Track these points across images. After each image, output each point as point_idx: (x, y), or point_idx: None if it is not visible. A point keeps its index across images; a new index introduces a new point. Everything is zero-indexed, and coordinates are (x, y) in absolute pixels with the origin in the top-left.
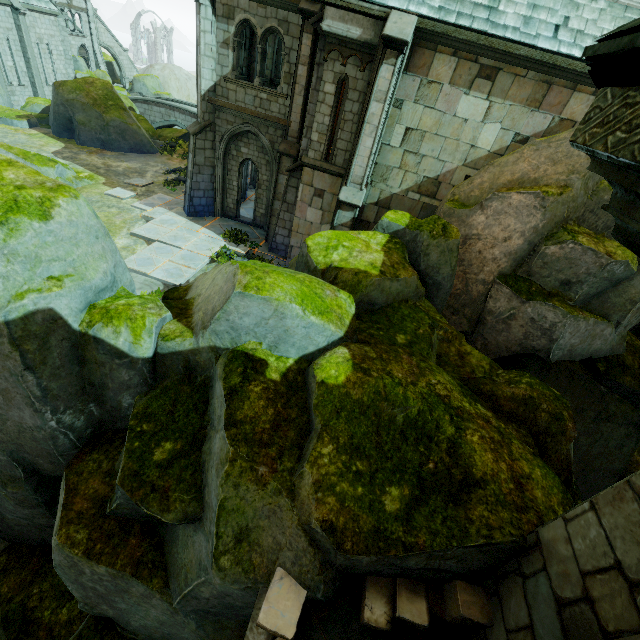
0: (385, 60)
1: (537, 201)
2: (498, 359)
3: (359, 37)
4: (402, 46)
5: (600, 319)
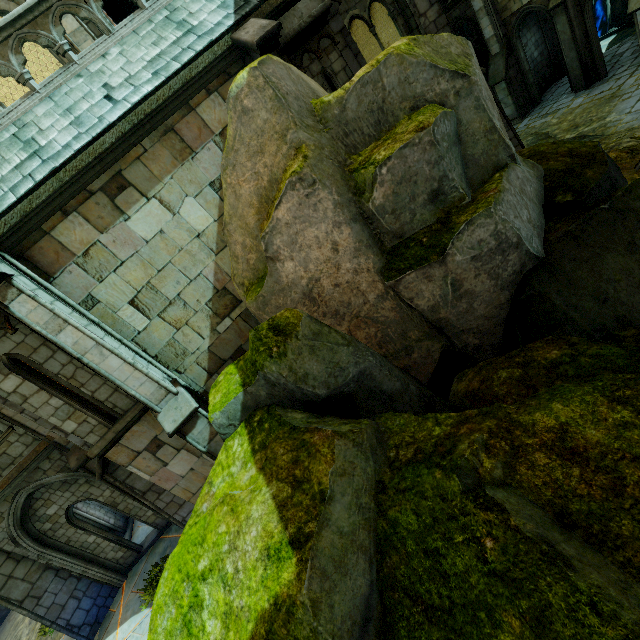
0: (5, 301)
1: (300, 189)
2: (508, 324)
3: None
4: None
5: (503, 174)
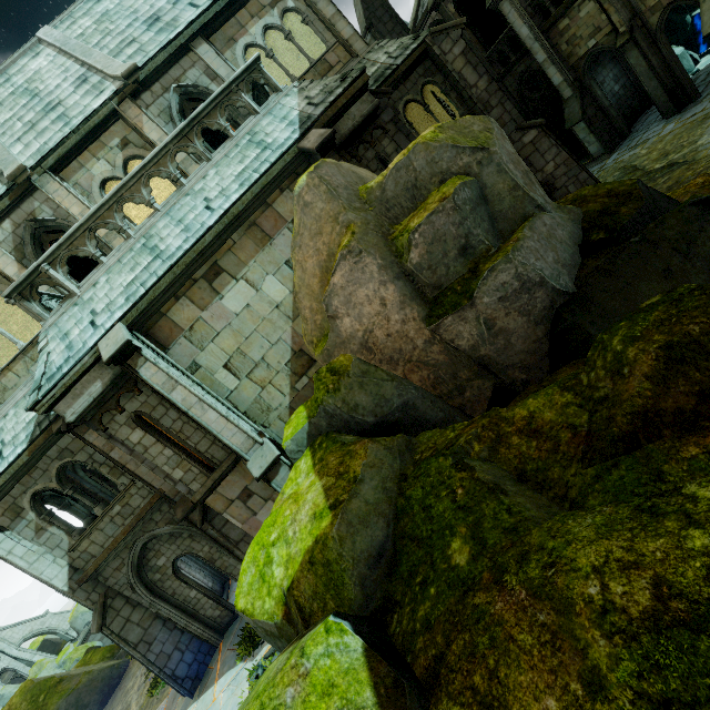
0: (136, 368)
1: (350, 258)
2: (551, 357)
3: (103, 385)
4: (130, 346)
5: (527, 224)
